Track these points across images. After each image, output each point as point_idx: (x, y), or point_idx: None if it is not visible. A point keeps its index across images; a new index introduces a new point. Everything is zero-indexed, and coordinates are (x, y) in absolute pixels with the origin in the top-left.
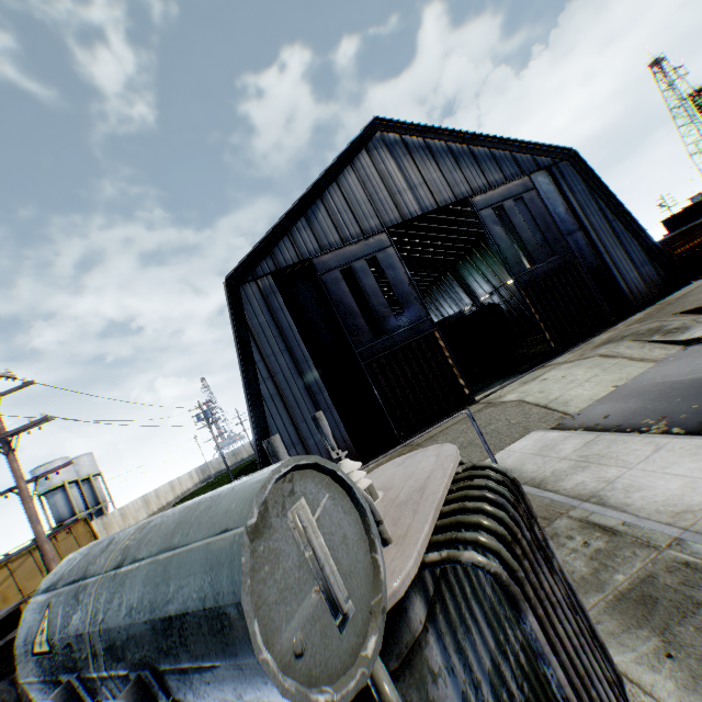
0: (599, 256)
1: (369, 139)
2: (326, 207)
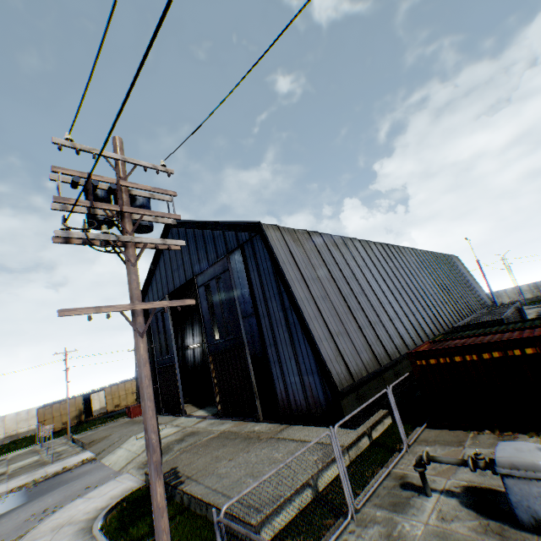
0: (263, 347)
1: (167, 235)
2: (156, 279)
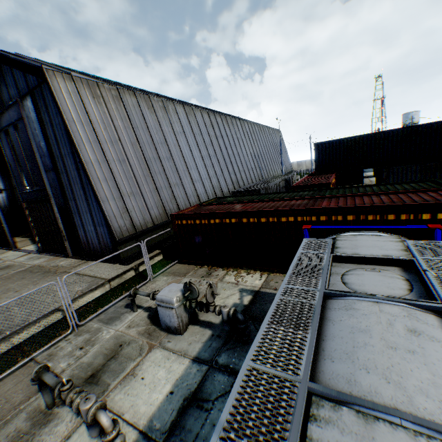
0: (64, 200)
1: None
2: None
